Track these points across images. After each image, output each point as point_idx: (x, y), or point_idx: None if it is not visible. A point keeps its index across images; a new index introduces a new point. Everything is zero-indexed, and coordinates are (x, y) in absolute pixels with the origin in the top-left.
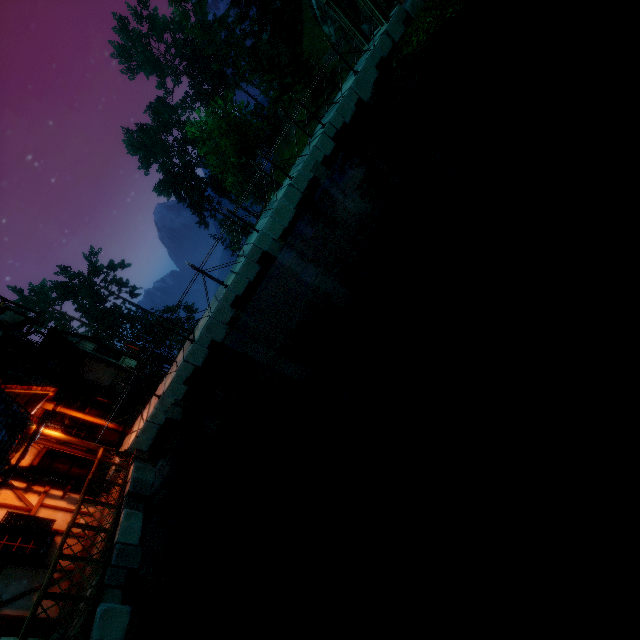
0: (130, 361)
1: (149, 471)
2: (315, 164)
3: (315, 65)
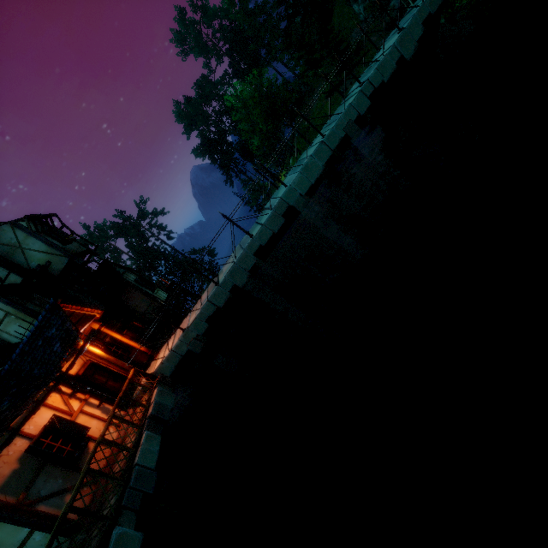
0: (162, 293)
1: (169, 396)
2: (348, 122)
3: (357, 25)
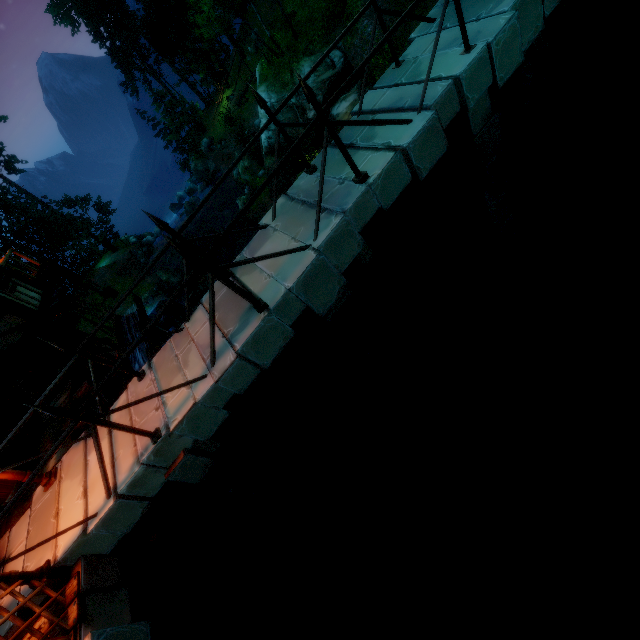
0: (27, 290)
1: None
2: None
3: None
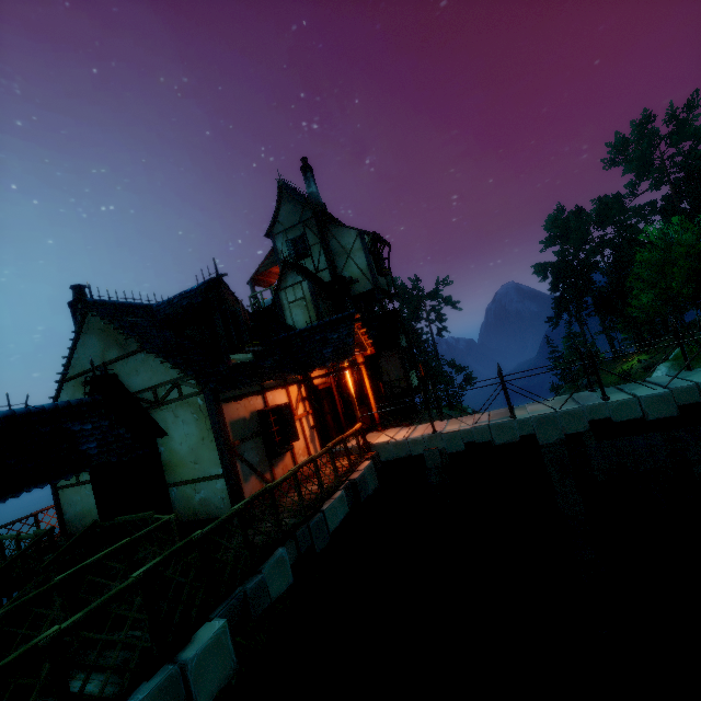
0: (415, 378)
1: (373, 480)
2: None
3: None
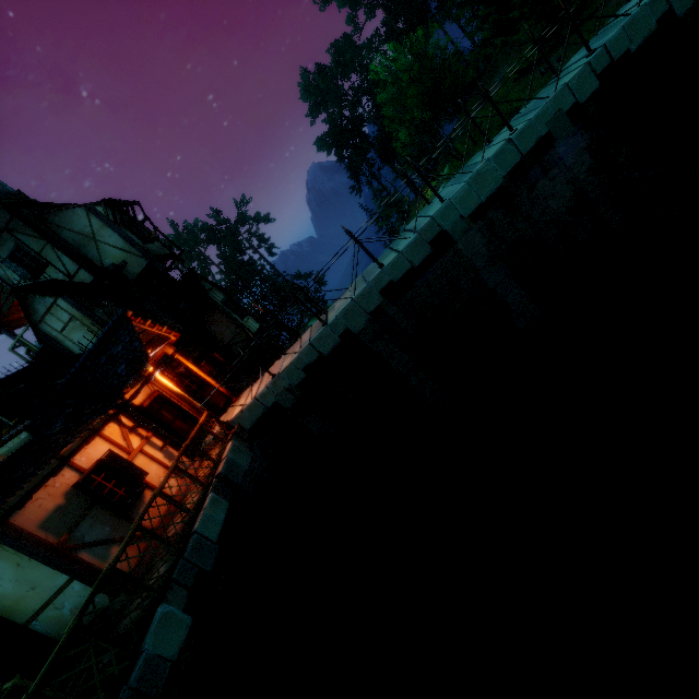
0: (253, 322)
1: (245, 455)
2: (556, 113)
3: None
